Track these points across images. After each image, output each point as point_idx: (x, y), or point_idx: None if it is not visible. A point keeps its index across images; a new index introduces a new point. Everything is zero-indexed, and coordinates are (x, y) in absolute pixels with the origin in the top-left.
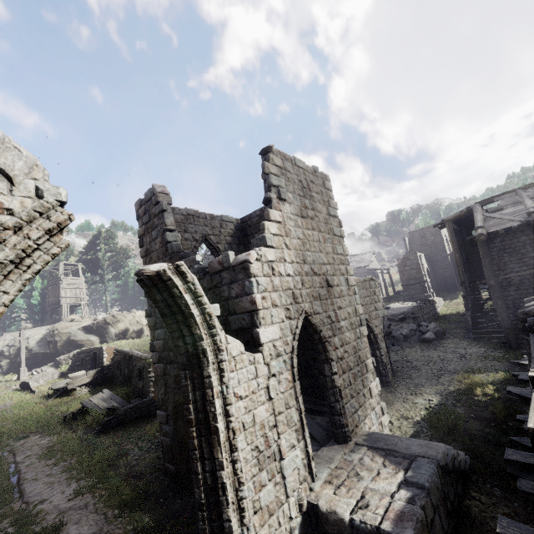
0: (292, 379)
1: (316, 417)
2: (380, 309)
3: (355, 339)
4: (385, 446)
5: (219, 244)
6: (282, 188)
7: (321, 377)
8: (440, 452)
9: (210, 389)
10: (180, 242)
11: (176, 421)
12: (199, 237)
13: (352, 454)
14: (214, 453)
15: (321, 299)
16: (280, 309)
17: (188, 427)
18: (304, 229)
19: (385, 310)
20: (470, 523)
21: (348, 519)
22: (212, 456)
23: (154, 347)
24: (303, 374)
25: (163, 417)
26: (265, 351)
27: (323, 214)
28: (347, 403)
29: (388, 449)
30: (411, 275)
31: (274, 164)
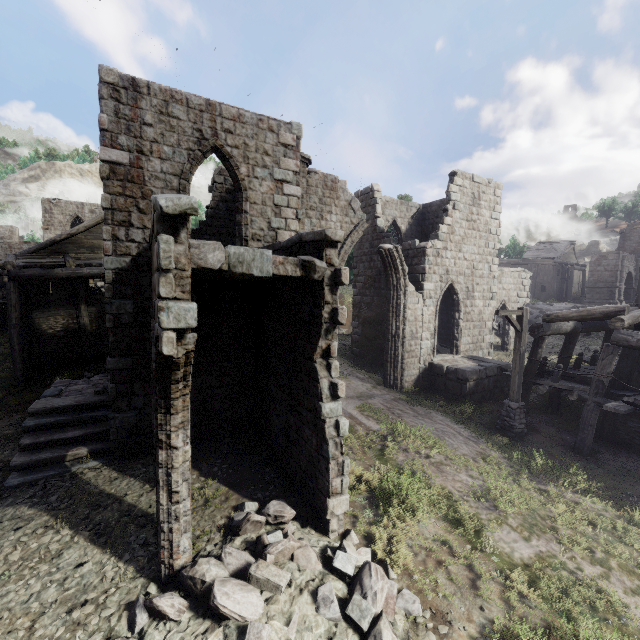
0: (435, 311)
1: (444, 348)
2: (522, 296)
3: (483, 306)
4: (477, 359)
5: (402, 225)
6: (457, 202)
7: (452, 320)
8: (505, 364)
9: (400, 300)
10: (383, 225)
11: (364, 327)
12: (390, 219)
13: (458, 358)
14: (396, 323)
15: (465, 276)
16: (437, 275)
17: (388, 312)
18: (466, 230)
19: (528, 299)
20: (508, 396)
21: (445, 366)
22: (395, 325)
23: (356, 286)
24: (442, 326)
25: (356, 324)
26: (424, 294)
27: (485, 218)
28: (464, 337)
29: (478, 360)
30: (602, 277)
31: (456, 184)
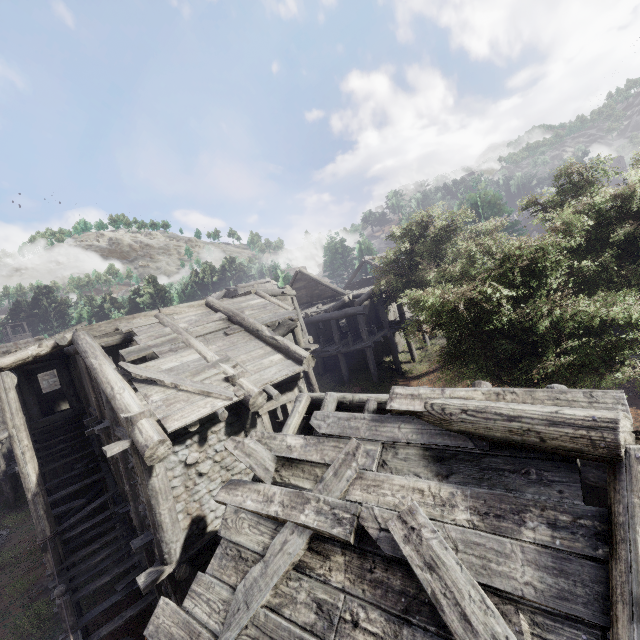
0: None
1: None
2: None
3: None
4: None
5: None
6: None
7: None
8: None
9: None
10: None
11: None
12: None
13: None
14: None
15: None
16: None
17: None
18: None
19: None
20: None
21: None
22: None
23: None
24: None
25: None
26: None
27: None
28: None
29: None
30: None
31: None
